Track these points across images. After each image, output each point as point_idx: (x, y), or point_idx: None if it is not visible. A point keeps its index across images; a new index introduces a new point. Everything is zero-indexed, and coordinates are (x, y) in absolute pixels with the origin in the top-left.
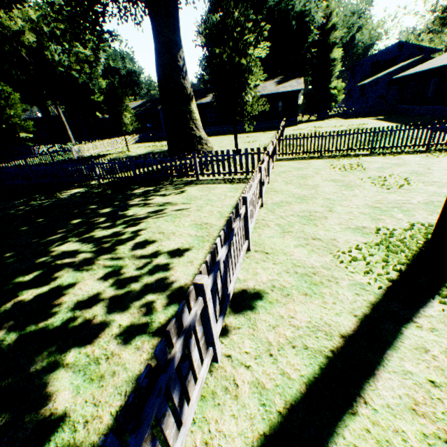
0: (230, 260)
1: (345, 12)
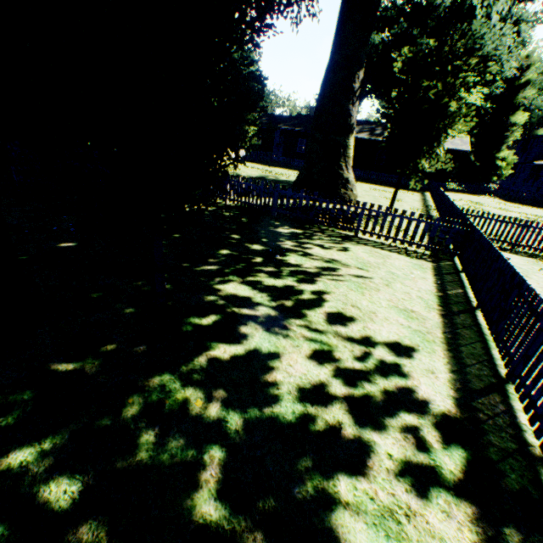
0: None
1: (542, 68)
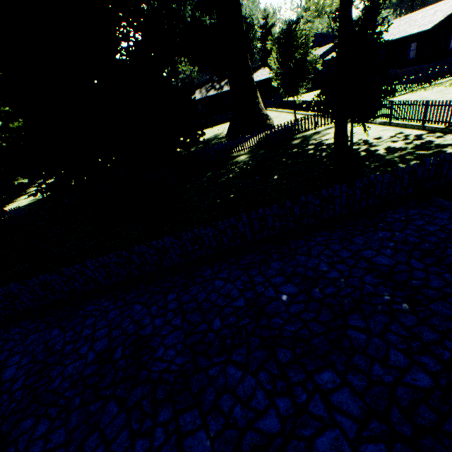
0: (446, 114)
1: None
